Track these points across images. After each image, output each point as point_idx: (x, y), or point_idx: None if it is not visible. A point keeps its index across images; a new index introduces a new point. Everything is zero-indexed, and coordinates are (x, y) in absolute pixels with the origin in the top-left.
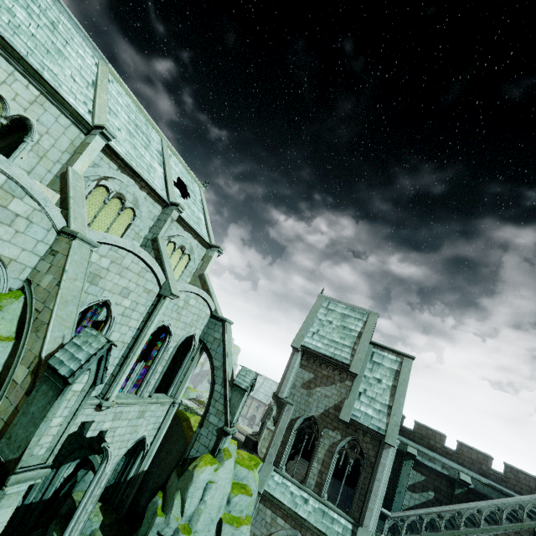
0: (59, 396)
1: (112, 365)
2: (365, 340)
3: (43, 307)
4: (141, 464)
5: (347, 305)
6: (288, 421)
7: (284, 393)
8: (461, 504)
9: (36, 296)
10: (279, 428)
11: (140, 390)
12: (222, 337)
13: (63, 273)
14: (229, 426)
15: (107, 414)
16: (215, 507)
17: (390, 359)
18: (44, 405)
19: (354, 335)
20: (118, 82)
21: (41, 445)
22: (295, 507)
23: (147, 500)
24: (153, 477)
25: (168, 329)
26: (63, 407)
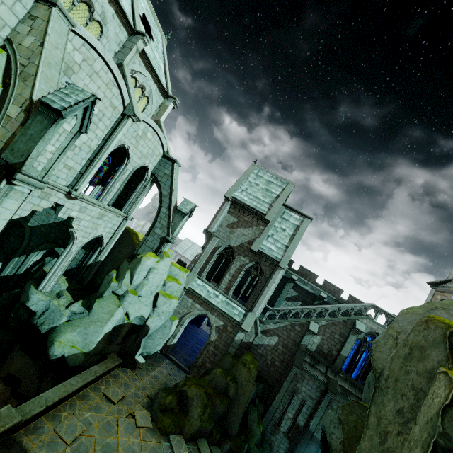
0: (53, 124)
1: (80, 164)
2: (281, 200)
3: (28, 63)
4: (99, 256)
5: (273, 174)
6: (212, 248)
7: (213, 229)
8: (317, 306)
9: (19, 53)
10: (205, 251)
11: (101, 197)
12: (171, 174)
13: (45, 35)
14: (170, 236)
15: (75, 204)
16: (155, 285)
17: (295, 218)
18: (41, 130)
19: (273, 196)
20: None
21: (39, 163)
22: (209, 298)
23: (103, 280)
24: (108, 267)
25: (127, 152)
26: (55, 138)
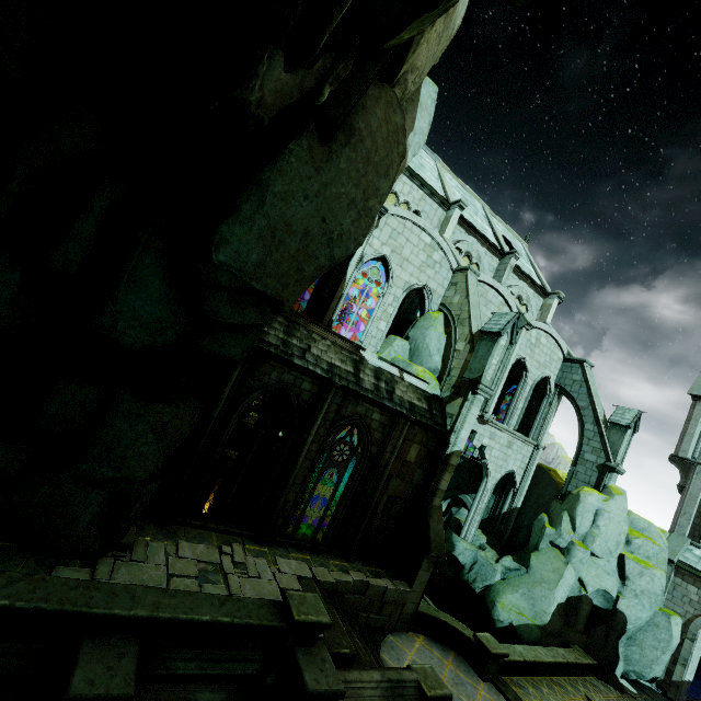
0: (496, 343)
1: None
2: None
3: (461, 312)
4: (513, 500)
5: None
6: None
7: (688, 452)
8: None
9: (452, 309)
10: (688, 494)
11: (505, 421)
12: (583, 378)
13: (468, 290)
14: (612, 462)
15: (485, 430)
16: (611, 540)
17: None
18: (487, 349)
19: None
20: (447, 171)
21: (488, 375)
22: None
23: (526, 535)
24: (527, 516)
25: (524, 365)
26: (496, 353)
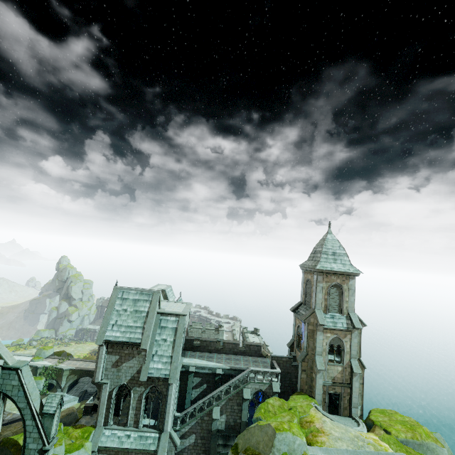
0: None
1: None
2: (151, 318)
3: None
4: None
5: (137, 290)
6: (107, 394)
7: (99, 378)
8: (213, 392)
9: None
10: (101, 402)
11: None
12: (20, 383)
13: None
14: (47, 445)
15: None
16: None
17: (172, 321)
18: None
19: (144, 315)
20: None
21: None
22: (122, 445)
23: None
24: None
25: None
26: None
